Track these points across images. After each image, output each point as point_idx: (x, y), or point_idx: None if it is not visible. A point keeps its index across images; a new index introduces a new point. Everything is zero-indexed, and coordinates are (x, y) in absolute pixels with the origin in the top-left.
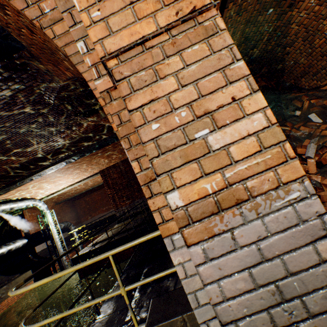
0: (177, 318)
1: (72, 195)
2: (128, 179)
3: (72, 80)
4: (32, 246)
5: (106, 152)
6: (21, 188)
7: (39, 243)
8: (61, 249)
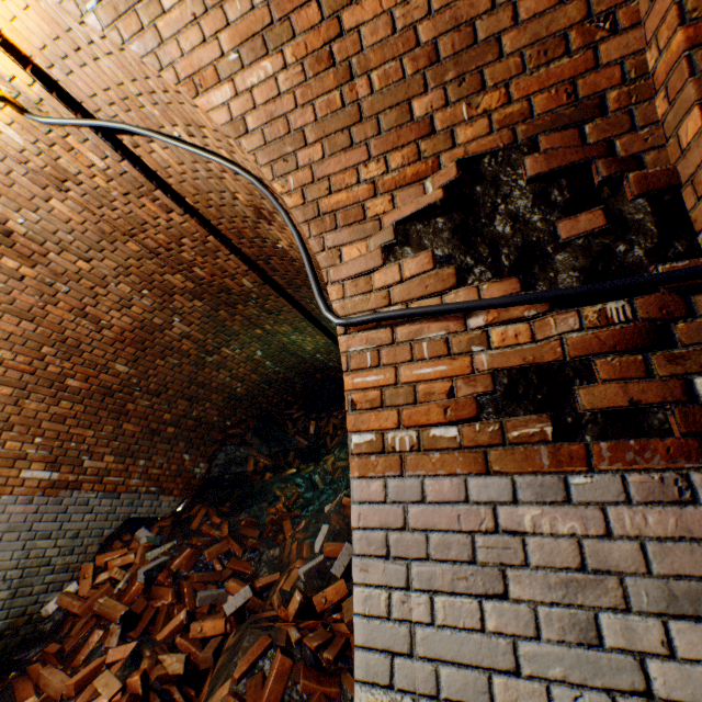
0: None
1: None
2: None
3: None
4: None
5: None
6: None
7: None
8: None
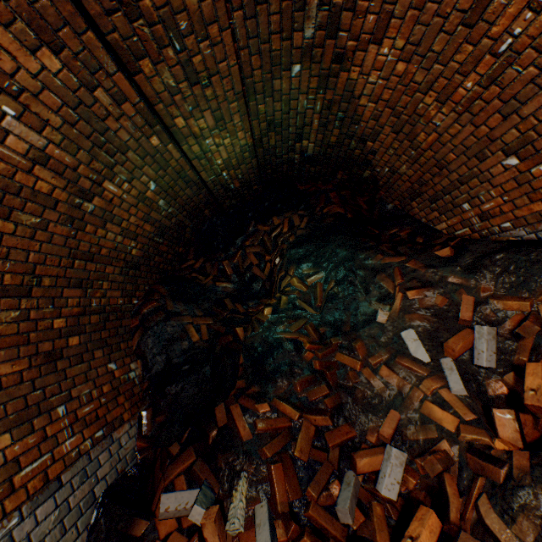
0: None
1: None
2: None
3: None
4: None
5: None
6: None
7: None
8: None
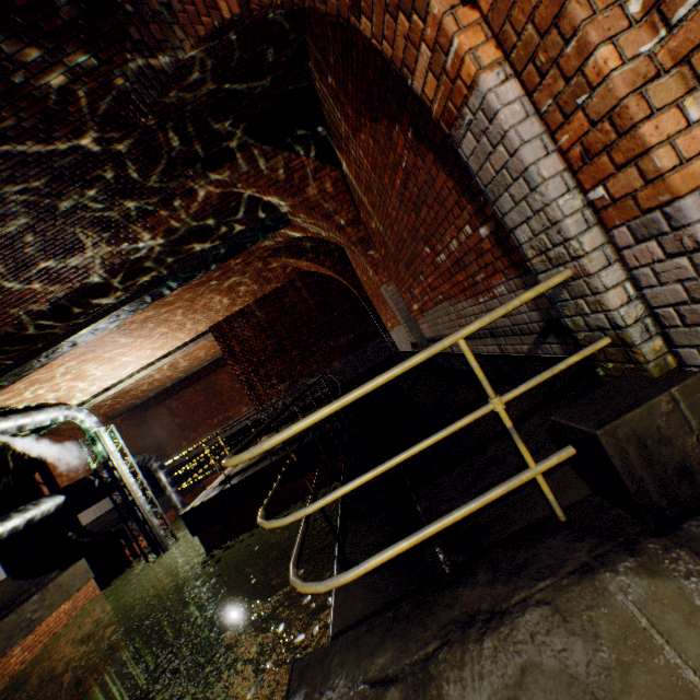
0: (659, 397)
1: (144, 396)
2: (277, 339)
3: (206, 49)
4: (72, 514)
5: (228, 276)
6: (39, 378)
7: (84, 507)
8: (146, 506)
